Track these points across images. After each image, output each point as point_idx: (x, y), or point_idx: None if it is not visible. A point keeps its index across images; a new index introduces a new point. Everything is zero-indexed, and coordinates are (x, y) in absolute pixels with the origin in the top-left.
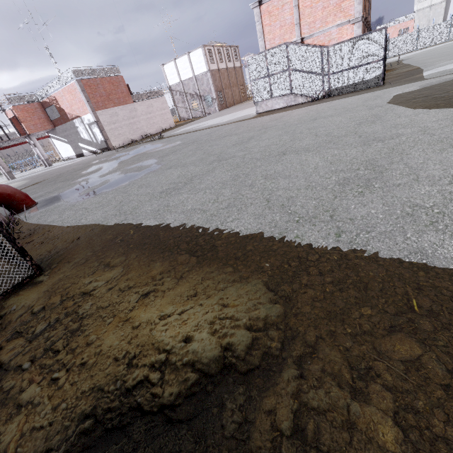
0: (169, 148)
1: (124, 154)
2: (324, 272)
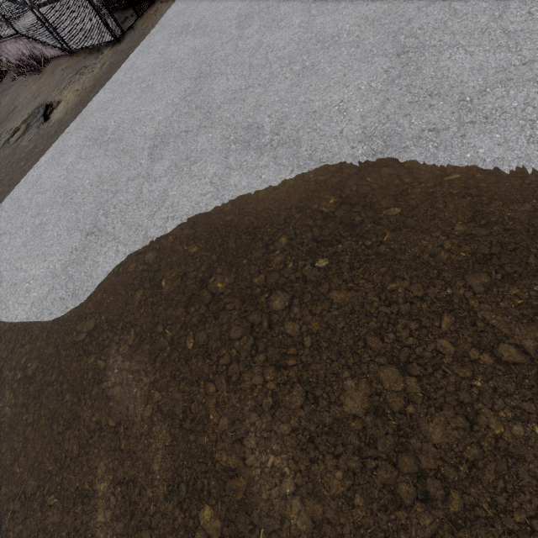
0: None
1: None
2: (56, 132)
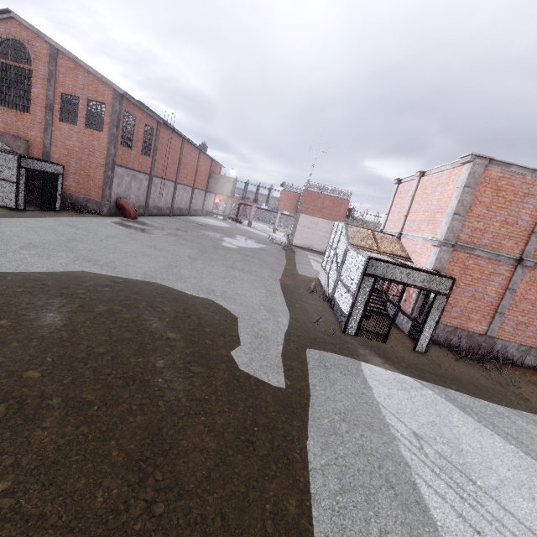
0: (212, 243)
1: (240, 240)
2: None
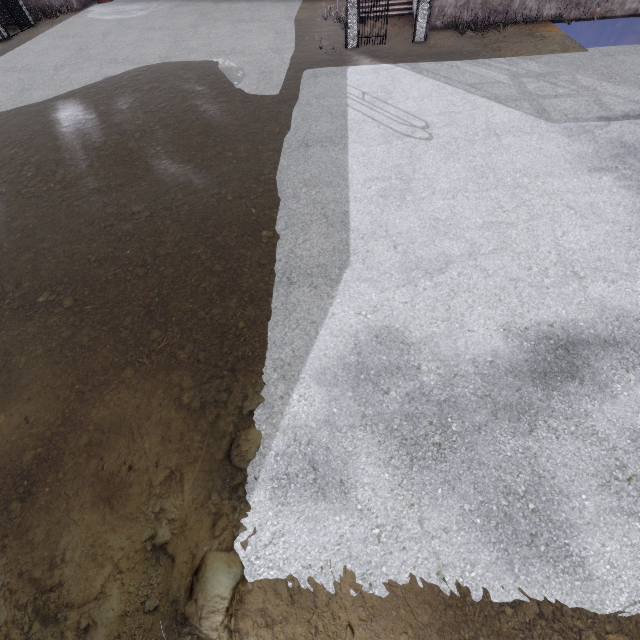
0: None
1: None
2: None
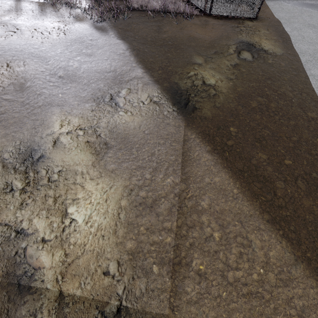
0: None
1: None
2: (293, 59)
